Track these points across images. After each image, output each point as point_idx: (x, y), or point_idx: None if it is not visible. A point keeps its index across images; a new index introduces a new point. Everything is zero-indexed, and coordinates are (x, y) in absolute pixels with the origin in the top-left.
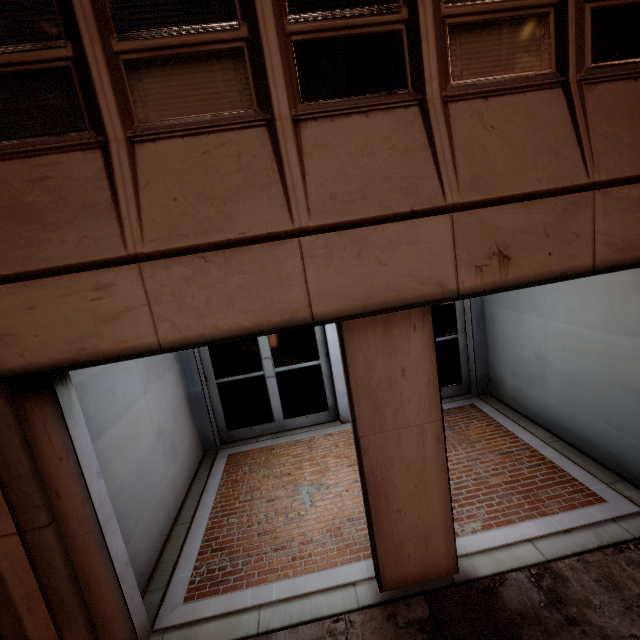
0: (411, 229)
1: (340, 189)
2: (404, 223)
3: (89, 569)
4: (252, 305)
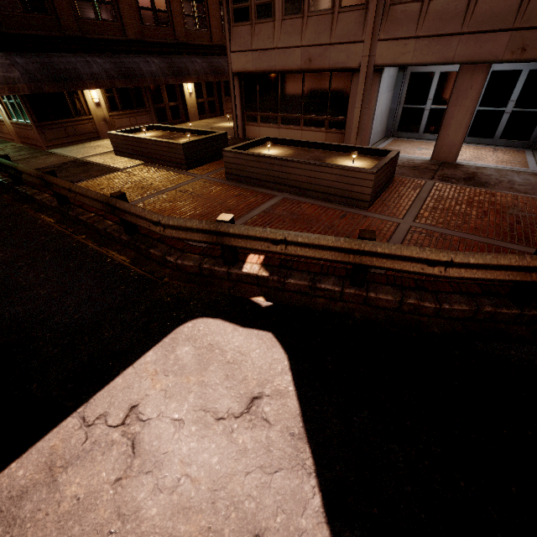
0: (496, 36)
1: (481, 20)
2: (494, 33)
3: (367, 125)
4: (438, 55)
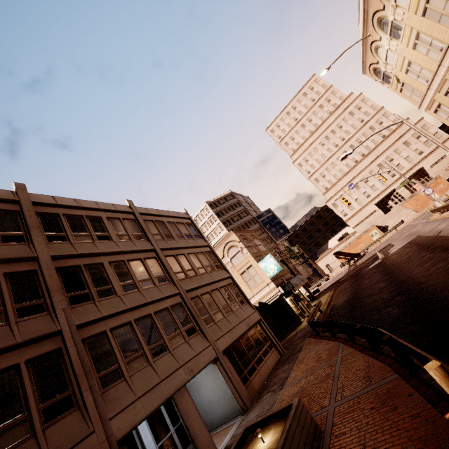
0: (178, 372)
1: (165, 370)
2: (176, 371)
3: None
4: (160, 398)
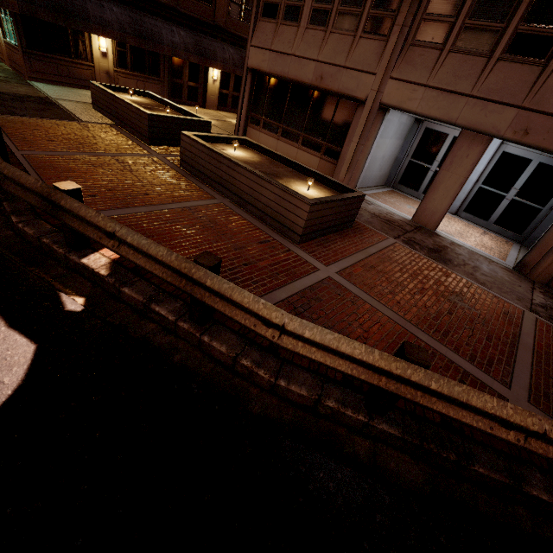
0: (503, 109)
1: (492, 87)
2: (502, 106)
3: (360, 163)
4: (443, 112)
